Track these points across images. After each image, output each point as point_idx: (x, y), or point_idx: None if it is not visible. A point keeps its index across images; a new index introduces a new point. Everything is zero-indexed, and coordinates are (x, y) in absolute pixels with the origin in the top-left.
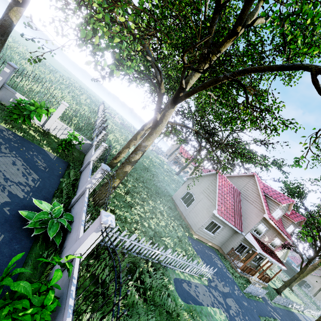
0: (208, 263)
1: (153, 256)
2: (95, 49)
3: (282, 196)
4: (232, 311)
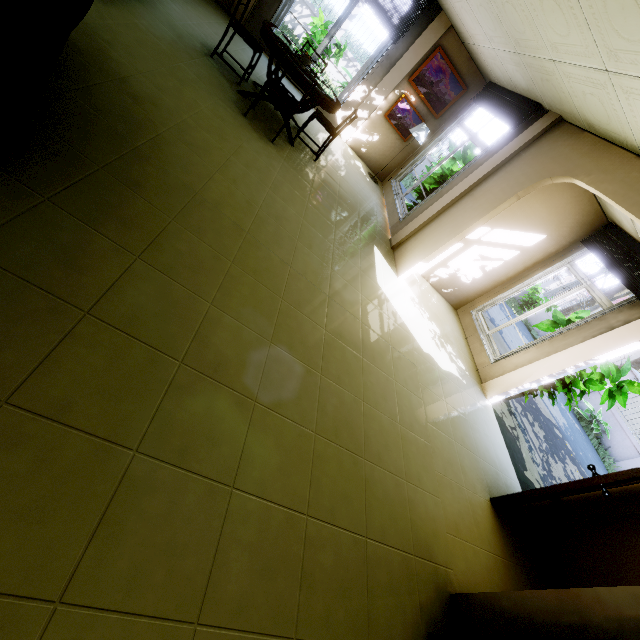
0: None
1: None
2: None
3: None
4: None
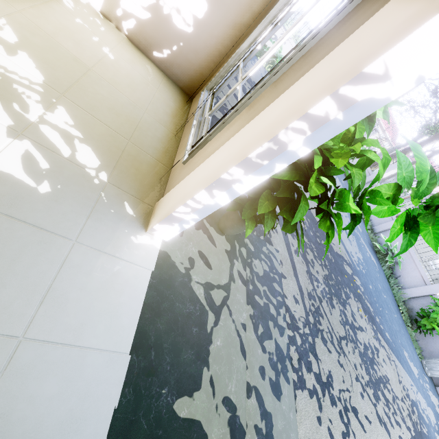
0: None
1: None
2: None
3: None
4: None
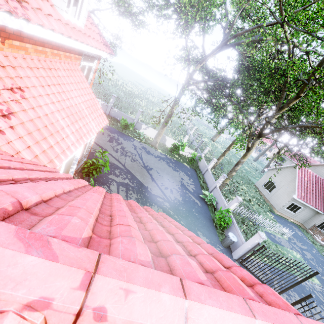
0: (289, 230)
1: (252, 218)
2: (234, 144)
3: None
4: (307, 257)
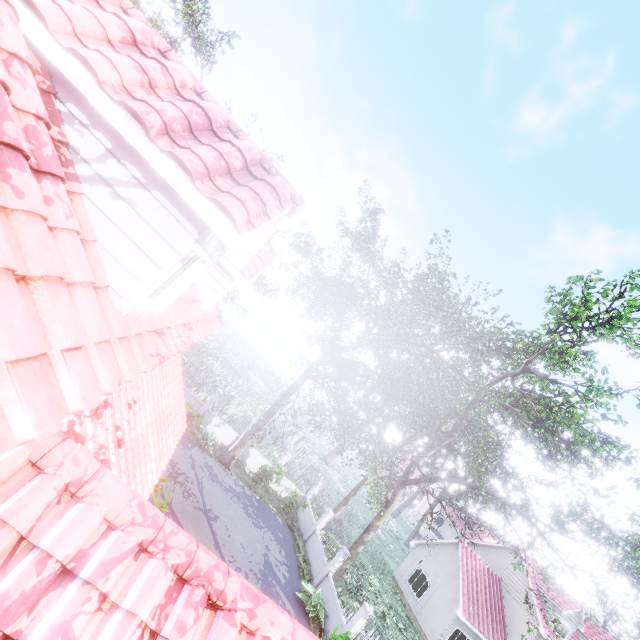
0: None
1: None
2: (368, 496)
3: (566, 595)
4: None
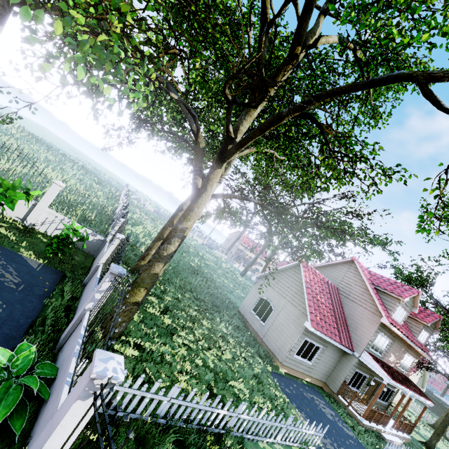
0: (311, 415)
1: (216, 422)
2: (66, 58)
3: (401, 286)
4: None
